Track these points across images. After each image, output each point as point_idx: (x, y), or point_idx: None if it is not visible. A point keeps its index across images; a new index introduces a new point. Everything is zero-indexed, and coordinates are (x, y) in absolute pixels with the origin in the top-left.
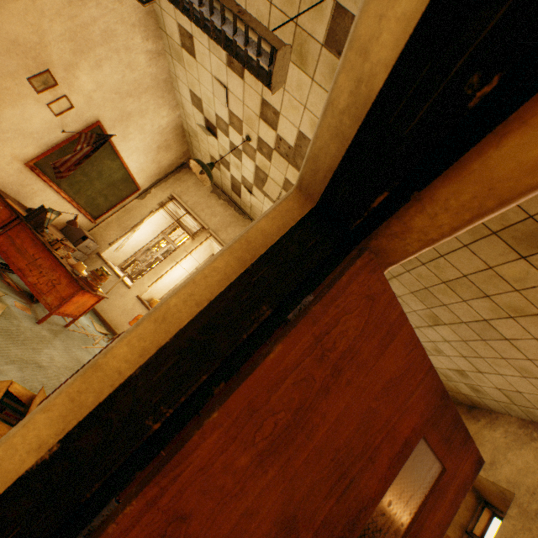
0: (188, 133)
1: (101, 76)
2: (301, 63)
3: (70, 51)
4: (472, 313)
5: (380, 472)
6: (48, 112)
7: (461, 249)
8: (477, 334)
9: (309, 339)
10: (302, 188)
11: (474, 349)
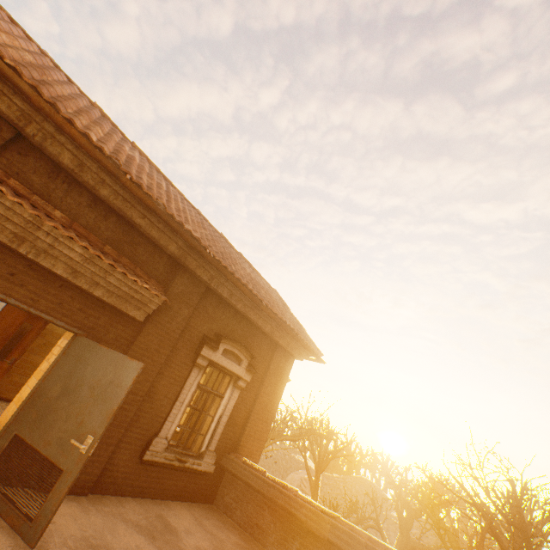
0: None
1: None
2: None
3: None
4: None
5: (15, 329)
6: None
7: None
8: None
9: None
10: None
11: None
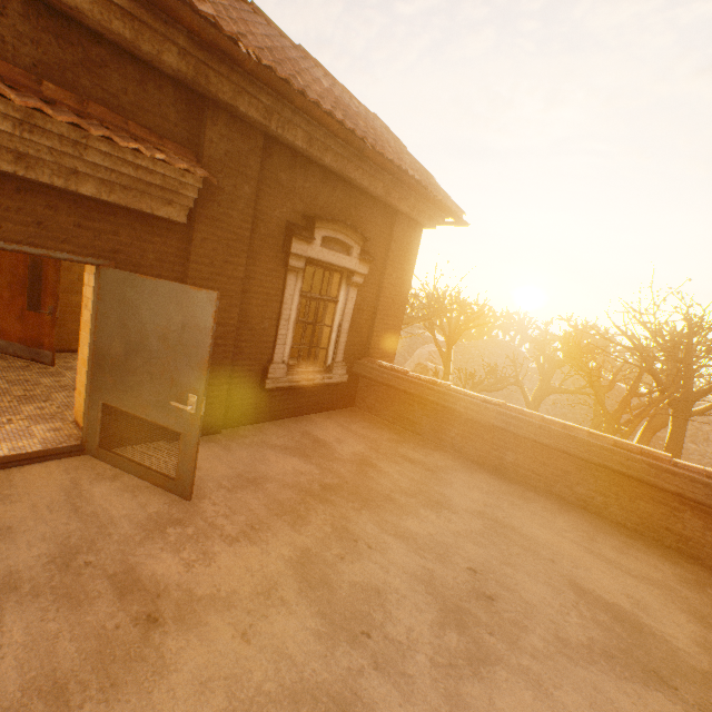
0: None
1: None
2: None
3: None
4: None
5: (24, 269)
6: None
7: None
8: None
9: None
10: None
11: None
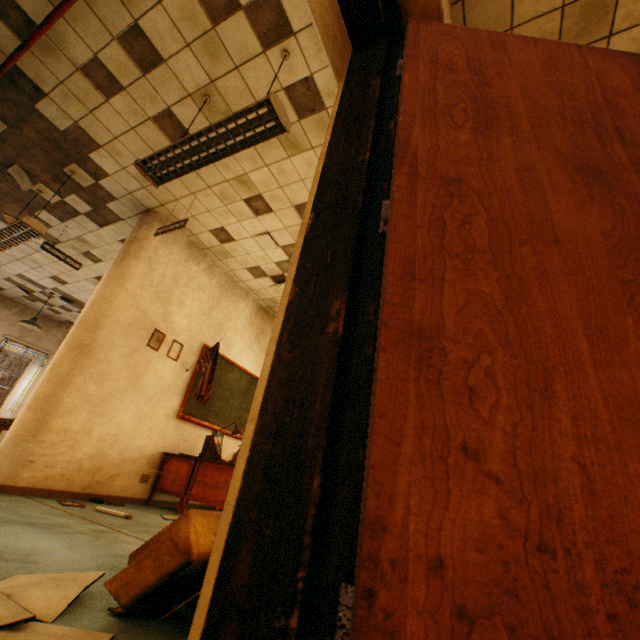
0: (269, 307)
1: (187, 310)
2: (297, 149)
3: (161, 307)
4: None
5: None
6: (170, 361)
7: None
8: None
9: (425, 66)
10: (341, 75)
11: None
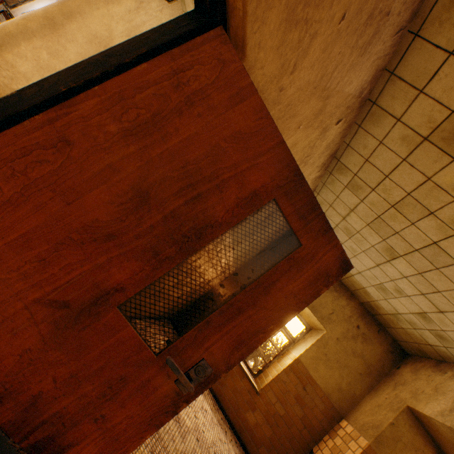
0: None
1: None
2: None
3: None
4: (422, 236)
5: (228, 205)
6: None
7: (401, 164)
8: (430, 262)
9: (168, 70)
10: None
11: (430, 282)
